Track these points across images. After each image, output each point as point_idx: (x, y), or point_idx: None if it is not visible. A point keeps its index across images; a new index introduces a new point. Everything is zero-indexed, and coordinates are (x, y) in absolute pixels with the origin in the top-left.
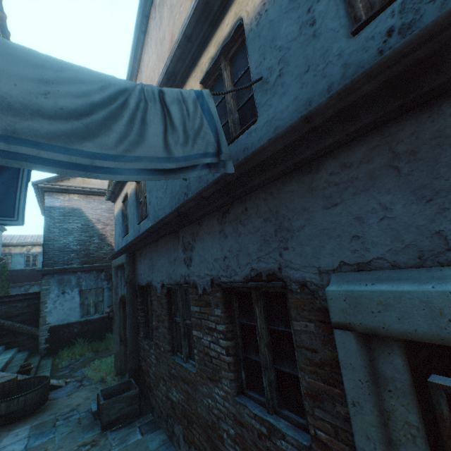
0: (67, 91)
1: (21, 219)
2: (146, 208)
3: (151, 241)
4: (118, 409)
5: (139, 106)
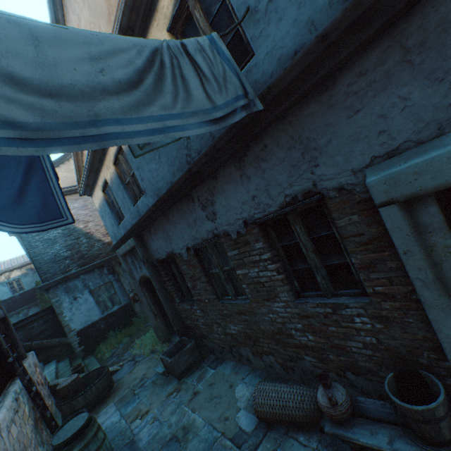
0: (115, 65)
1: (70, 217)
2: (138, 187)
3: (159, 214)
4: (185, 360)
5: (173, 64)
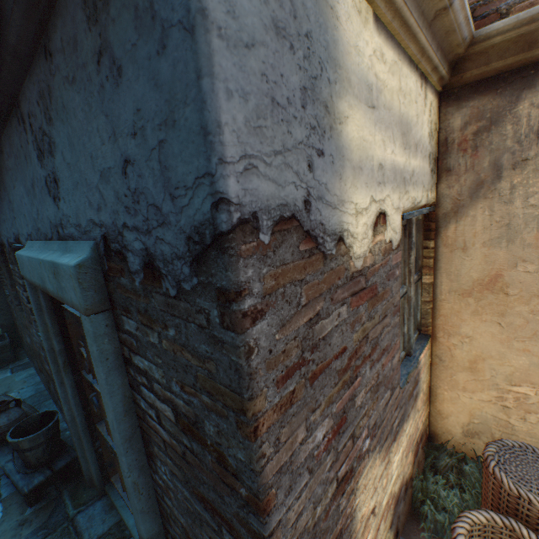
0: None
1: None
2: None
3: None
4: None
5: None
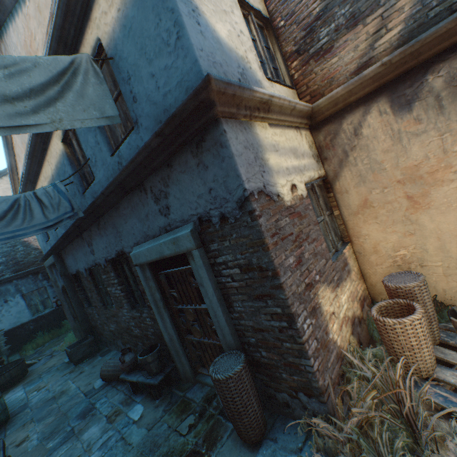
0: None
1: None
2: None
3: (68, 243)
4: (83, 351)
5: (27, 204)
